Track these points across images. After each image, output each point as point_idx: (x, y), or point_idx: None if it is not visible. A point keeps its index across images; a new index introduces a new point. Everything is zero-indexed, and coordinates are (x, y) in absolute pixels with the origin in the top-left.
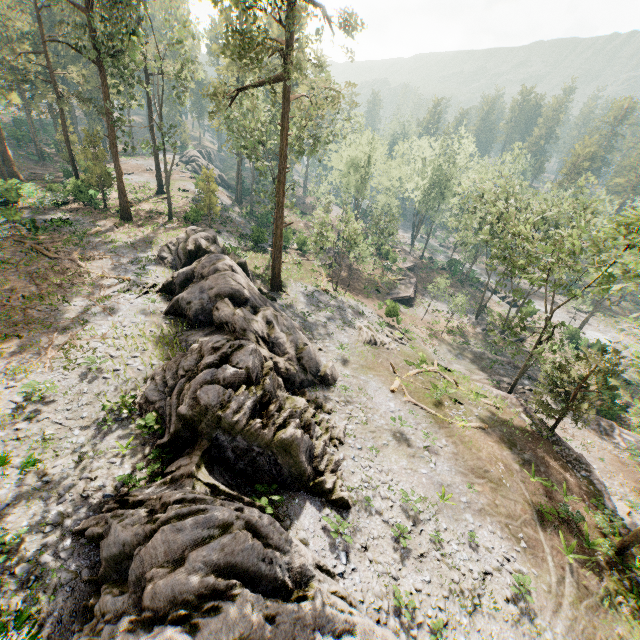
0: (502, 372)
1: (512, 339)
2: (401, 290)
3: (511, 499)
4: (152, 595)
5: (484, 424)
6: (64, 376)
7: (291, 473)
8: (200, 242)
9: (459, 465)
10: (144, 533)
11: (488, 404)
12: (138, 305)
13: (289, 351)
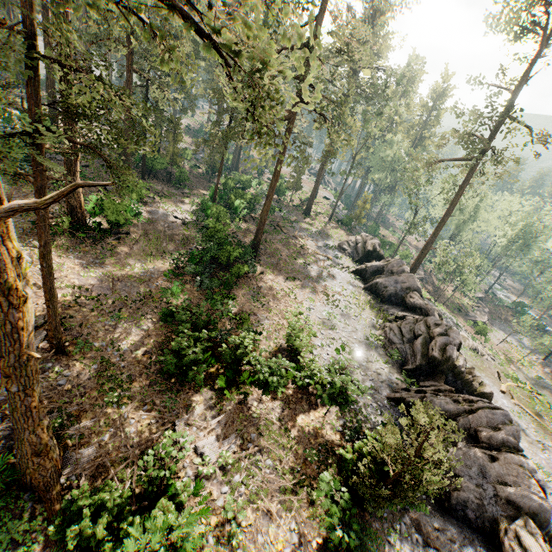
0: None
1: None
2: (477, 315)
3: None
4: (488, 437)
5: None
6: (332, 311)
7: None
8: (376, 246)
9: None
10: (464, 409)
11: None
12: (344, 278)
13: None
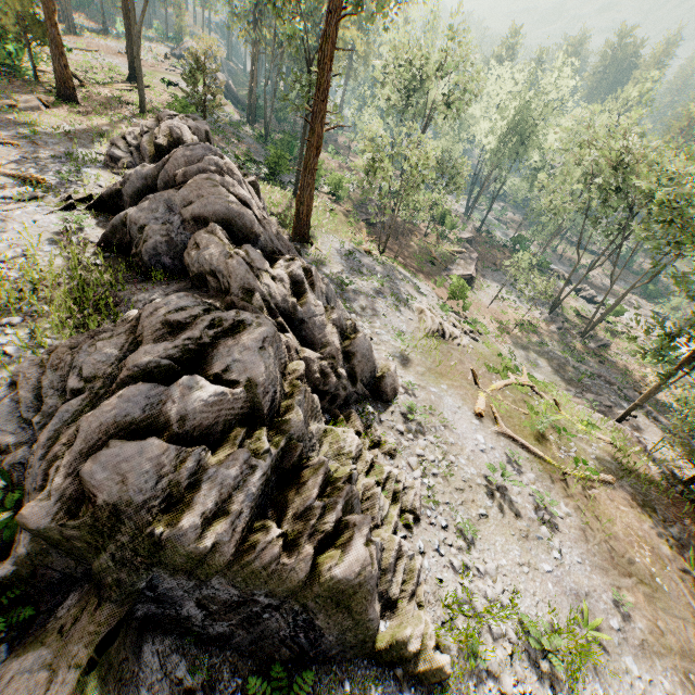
0: (595, 388)
1: (594, 344)
2: (460, 266)
3: (676, 616)
4: None
5: (610, 476)
6: None
7: (342, 641)
8: (179, 133)
9: (593, 552)
10: None
11: (603, 440)
12: (48, 226)
13: (331, 340)
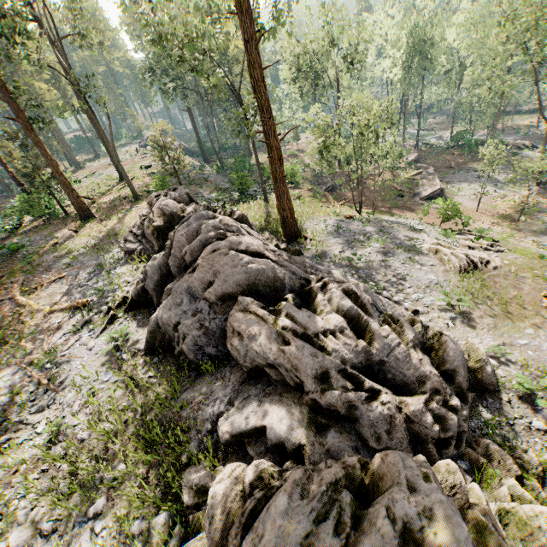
0: None
1: None
2: (425, 185)
3: None
4: None
5: None
6: None
7: None
8: (169, 209)
9: None
10: None
11: None
12: (101, 349)
13: (425, 370)
